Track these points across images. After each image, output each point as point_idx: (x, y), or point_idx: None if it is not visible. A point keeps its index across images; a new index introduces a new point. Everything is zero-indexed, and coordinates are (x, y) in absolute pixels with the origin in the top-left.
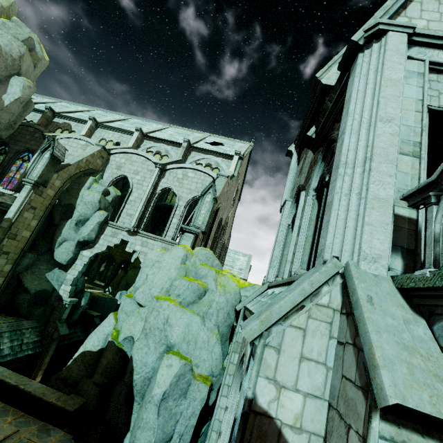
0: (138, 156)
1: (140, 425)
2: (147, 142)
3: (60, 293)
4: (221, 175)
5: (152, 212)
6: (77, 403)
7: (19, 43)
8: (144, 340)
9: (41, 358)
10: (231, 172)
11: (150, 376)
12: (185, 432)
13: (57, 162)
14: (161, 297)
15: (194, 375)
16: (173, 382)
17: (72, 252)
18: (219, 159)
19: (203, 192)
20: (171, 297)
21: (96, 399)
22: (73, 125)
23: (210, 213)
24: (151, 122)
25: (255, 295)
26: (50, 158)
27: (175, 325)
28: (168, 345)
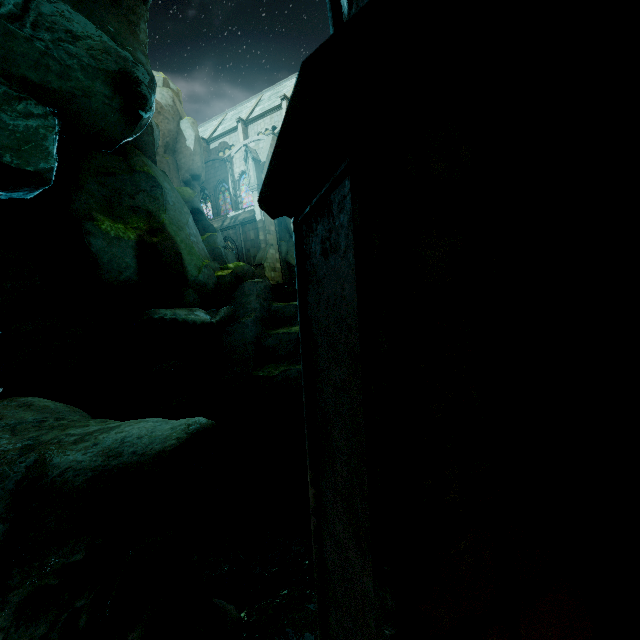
0: None
1: None
2: None
3: None
4: None
5: None
6: None
7: (166, 90)
8: None
9: None
10: None
11: None
12: None
13: (258, 164)
14: None
15: None
16: None
17: None
18: None
19: None
20: None
21: None
22: (228, 140)
23: None
24: (283, 83)
25: None
26: (254, 163)
27: None
28: None
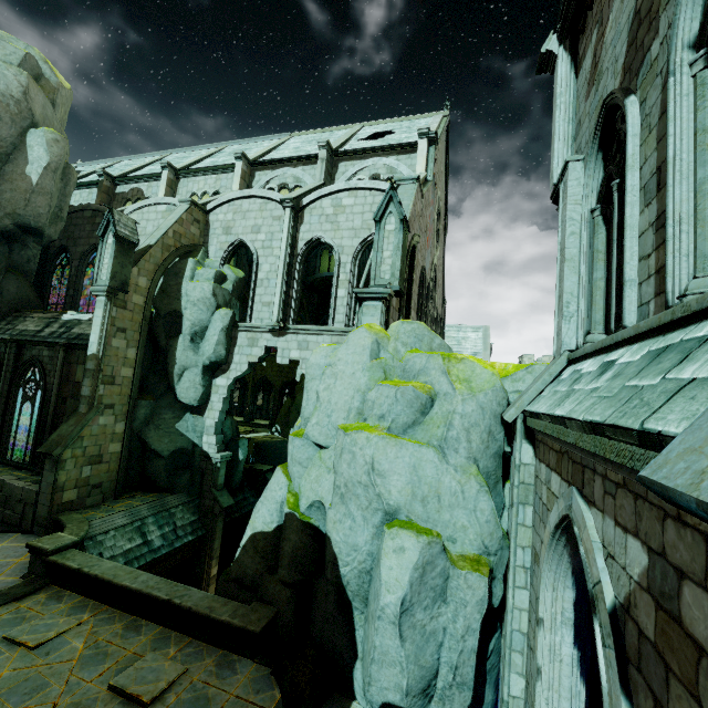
0: (250, 199)
1: (373, 657)
2: (261, 175)
3: (204, 448)
4: (404, 180)
5: (305, 296)
6: (263, 618)
7: (15, 70)
8: (341, 506)
9: (209, 543)
10: (420, 174)
11: (369, 568)
12: (460, 662)
13: (128, 247)
14: (351, 426)
15: (451, 559)
16: (414, 579)
17: (200, 384)
18: (391, 160)
19: (378, 214)
20: (368, 422)
21: (292, 608)
22: (145, 189)
23: (402, 252)
24: (259, 140)
25: (541, 385)
26: (117, 243)
27: (390, 473)
28: (387, 511)
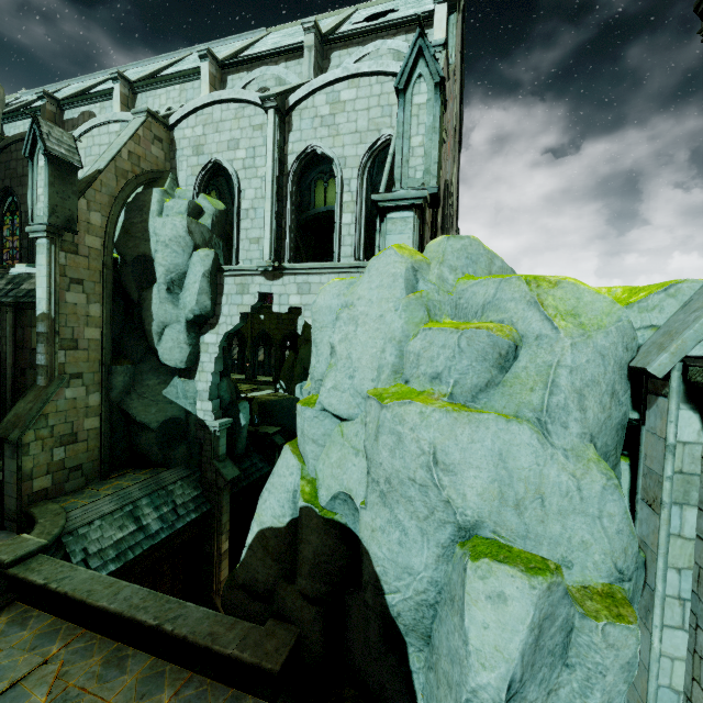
0: (222, 105)
1: None
2: (235, 80)
3: (199, 416)
4: None
5: (301, 237)
6: (282, 646)
7: None
8: (381, 509)
9: (216, 519)
10: None
11: (432, 601)
12: None
13: (68, 171)
14: (386, 391)
15: (574, 600)
16: (526, 647)
17: (185, 343)
18: (398, 42)
19: (401, 80)
20: (413, 385)
21: (319, 629)
22: (97, 111)
23: (438, 137)
24: (230, 41)
25: None
26: (50, 165)
27: (462, 466)
28: (461, 526)
